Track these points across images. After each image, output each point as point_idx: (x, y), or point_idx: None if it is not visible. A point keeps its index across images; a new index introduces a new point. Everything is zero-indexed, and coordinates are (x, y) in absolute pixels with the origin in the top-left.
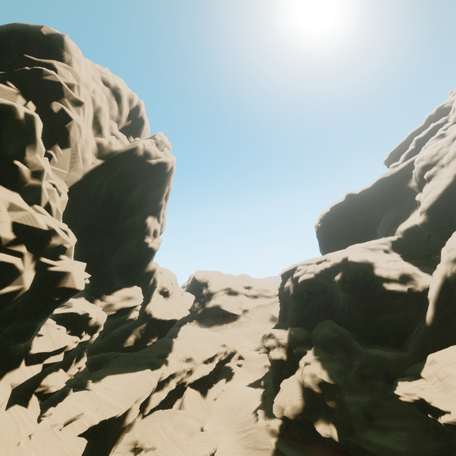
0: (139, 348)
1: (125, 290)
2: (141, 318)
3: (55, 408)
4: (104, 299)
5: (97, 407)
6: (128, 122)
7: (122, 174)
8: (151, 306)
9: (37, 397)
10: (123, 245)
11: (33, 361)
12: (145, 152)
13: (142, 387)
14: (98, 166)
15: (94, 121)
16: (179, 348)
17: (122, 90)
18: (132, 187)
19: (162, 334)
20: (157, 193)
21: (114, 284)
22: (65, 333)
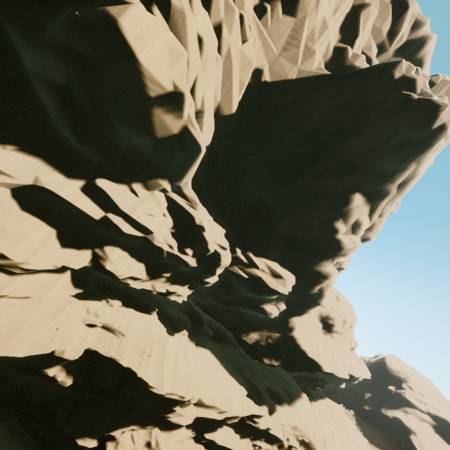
0: (254, 355)
1: (275, 264)
2: (279, 325)
3: (124, 307)
4: (245, 254)
5: (145, 351)
6: (395, 57)
7: (348, 102)
8: (298, 321)
9: (93, 258)
10: (303, 211)
11: (98, 199)
12: (403, 79)
13: (217, 399)
14: (321, 76)
15: (346, 21)
16: (302, 411)
17: (410, 0)
18: (354, 131)
19: (289, 365)
20: (389, 164)
21: (267, 250)
22: (168, 227)
